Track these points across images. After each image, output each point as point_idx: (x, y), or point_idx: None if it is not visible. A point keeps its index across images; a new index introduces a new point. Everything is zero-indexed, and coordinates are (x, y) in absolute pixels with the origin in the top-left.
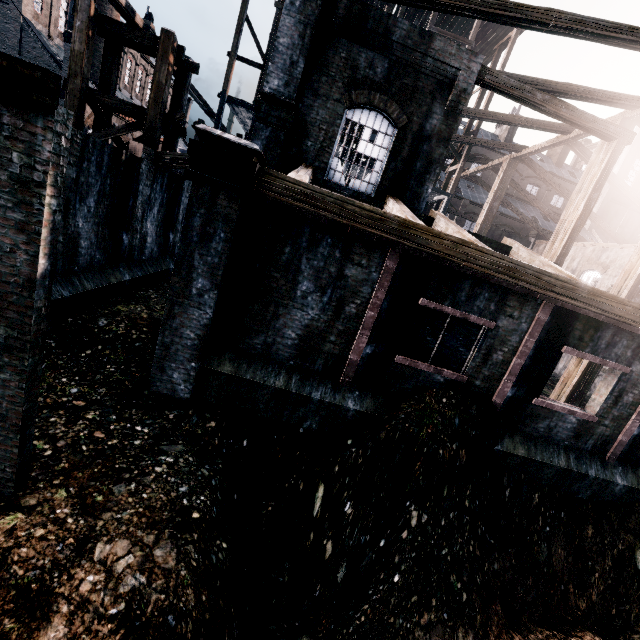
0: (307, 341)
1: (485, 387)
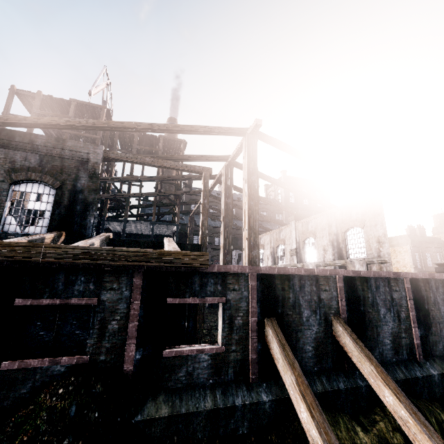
0: None
1: (112, 359)
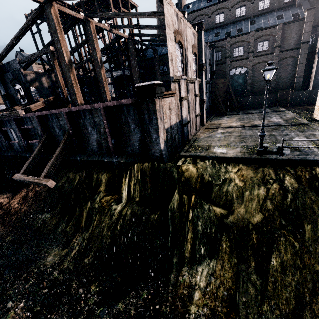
0: (2, 144)
1: (22, 142)
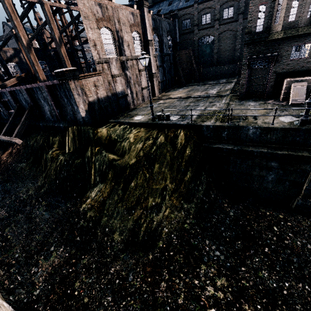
0: None
1: (5, 112)
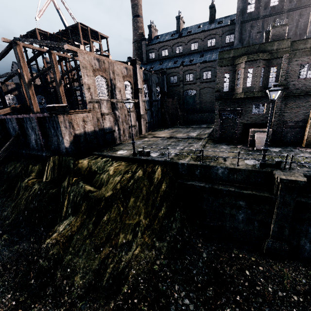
0: None
1: None
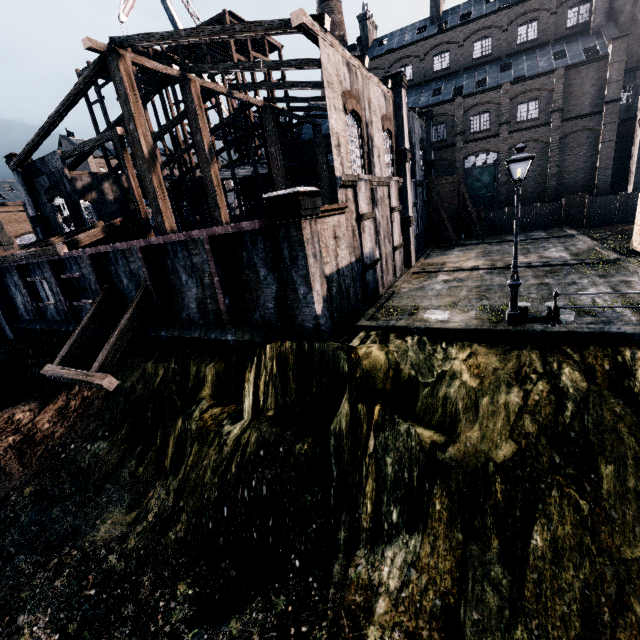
0: (25, 308)
1: (62, 305)
